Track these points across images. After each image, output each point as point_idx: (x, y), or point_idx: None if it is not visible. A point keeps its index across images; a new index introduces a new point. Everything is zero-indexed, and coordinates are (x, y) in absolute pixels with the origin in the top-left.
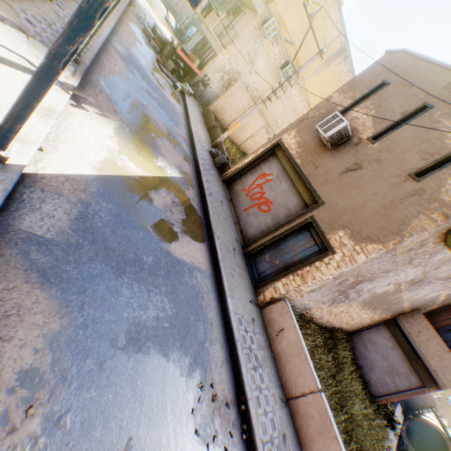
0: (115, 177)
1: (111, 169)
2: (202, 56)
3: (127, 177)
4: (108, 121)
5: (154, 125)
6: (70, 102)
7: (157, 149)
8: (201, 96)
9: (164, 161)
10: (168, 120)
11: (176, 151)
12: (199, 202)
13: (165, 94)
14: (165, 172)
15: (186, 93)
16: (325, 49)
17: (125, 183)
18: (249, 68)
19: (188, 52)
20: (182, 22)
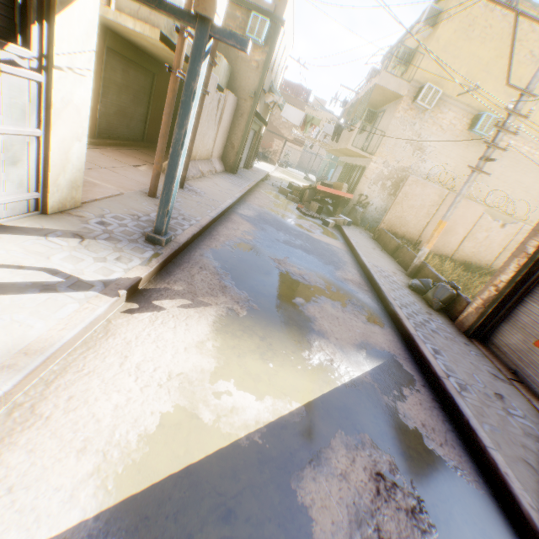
0: (177, 481)
1: (174, 448)
2: (349, 180)
3: (222, 452)
4: (204, 311)
5: (299, 283)
6: (126, 307)
7: (308, 324)
8: (364, 220)
9: (327, 344)
10: (322, 265)
11: (348, 311)
12: (444, 428)
13: (314, 236)
14: (333, 374)
15: (342, 224)
16: (538, 62)
17: (210, 488)
18: (416, 155)
19: (331, 184)
20: (321, 172)
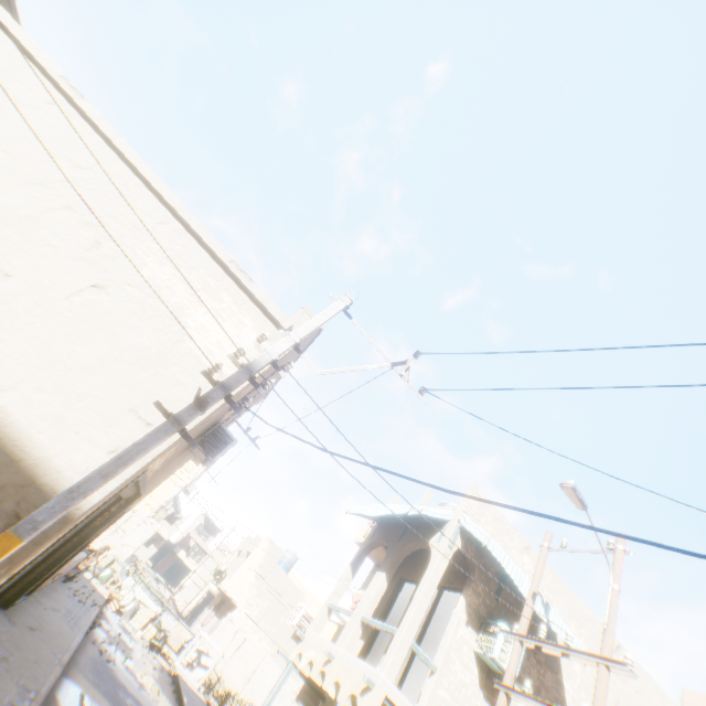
0: None
1: None
2: None
3: None
4: None
5: None
6: None
7: None
8: None
9: None
10: None
11: None
12: None
13: None
14: None
15: None
16: None
17: None
18: None
19: None
20: None
